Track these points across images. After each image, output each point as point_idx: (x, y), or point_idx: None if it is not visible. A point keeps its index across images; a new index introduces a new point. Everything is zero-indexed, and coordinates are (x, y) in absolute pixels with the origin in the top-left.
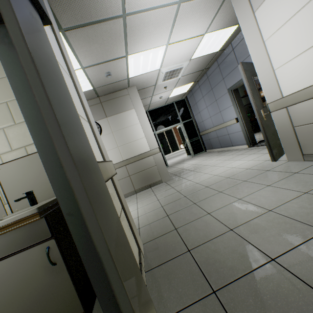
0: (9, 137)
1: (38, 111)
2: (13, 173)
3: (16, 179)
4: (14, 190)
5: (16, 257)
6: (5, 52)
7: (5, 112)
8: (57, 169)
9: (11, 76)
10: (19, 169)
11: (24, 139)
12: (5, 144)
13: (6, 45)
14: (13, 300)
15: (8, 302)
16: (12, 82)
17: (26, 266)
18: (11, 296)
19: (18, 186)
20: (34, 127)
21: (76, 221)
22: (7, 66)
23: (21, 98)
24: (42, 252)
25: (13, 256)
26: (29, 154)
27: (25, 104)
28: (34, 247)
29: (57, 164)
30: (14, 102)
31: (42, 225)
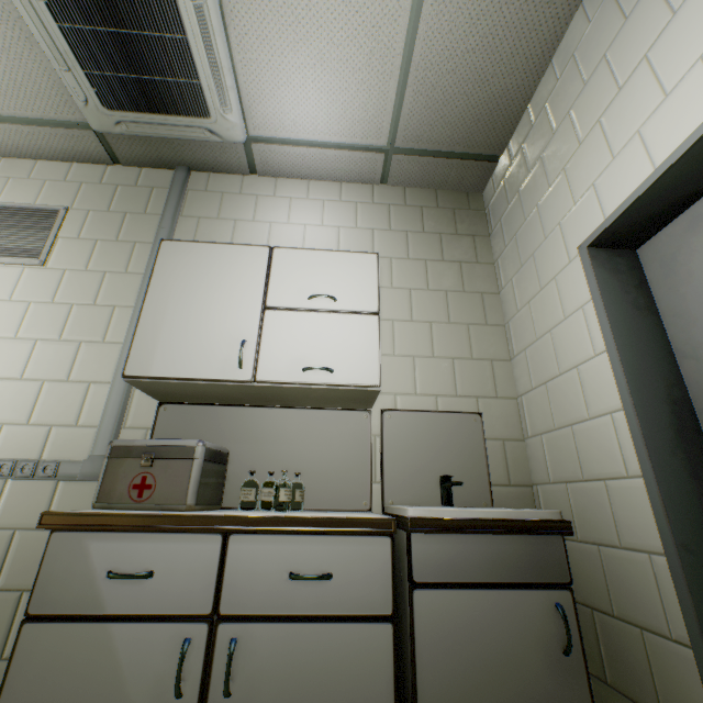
0: (417, 372)
1: (640, 359)
2: (406, 432)
3: (409, 444)
4: (399, 463)
5: (497, 595)
6: (603, 277)
7: (424, 335)
8: (665, 457)
9: (607, 305)
10: (418, 429)
11: (439, 383)
12: (408, 380)
13: (605, 271)
14: (472, 696)
15: (461, 697)
16: (608, 313)
17: (510, 627)
18: (469, 683)
19: (407, 458)
20: (633, 380)
21: (697, 567)
22: (604, 293)
23: (618, 336)
24: (544, 610)
25: (493, 591)
26: (441, 411)
27: (622, 345)
28: (532, 591)
29: (666, 448)
30: (440, 326)
31: (556, 551)
